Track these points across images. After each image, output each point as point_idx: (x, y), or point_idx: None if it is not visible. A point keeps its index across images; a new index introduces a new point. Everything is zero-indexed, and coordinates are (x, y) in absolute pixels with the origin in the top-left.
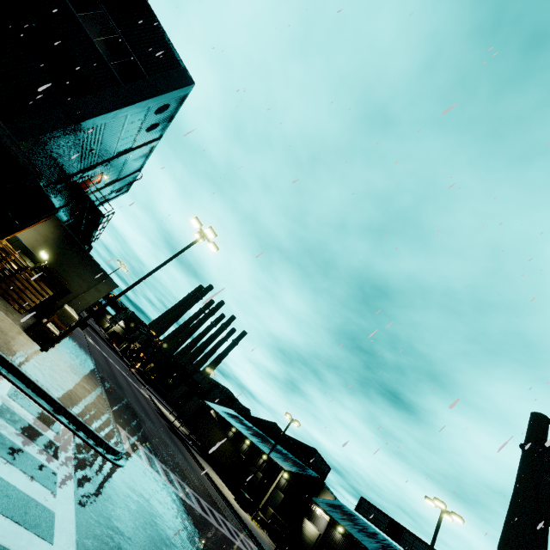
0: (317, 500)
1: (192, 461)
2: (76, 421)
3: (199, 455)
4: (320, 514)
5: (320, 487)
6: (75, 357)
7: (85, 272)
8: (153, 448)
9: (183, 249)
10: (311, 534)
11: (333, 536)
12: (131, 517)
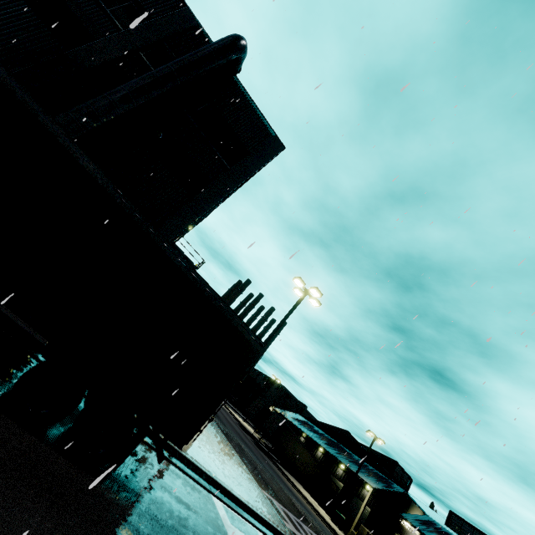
0: (407, 517)
1: (288, 484)
2: (261, 519)
3: (284, 468)
4: (410, 529)
5: (408, 503)
6: None
7: None
8: (275, 493)
9: (291, 310)
10: None
11: None
12: None
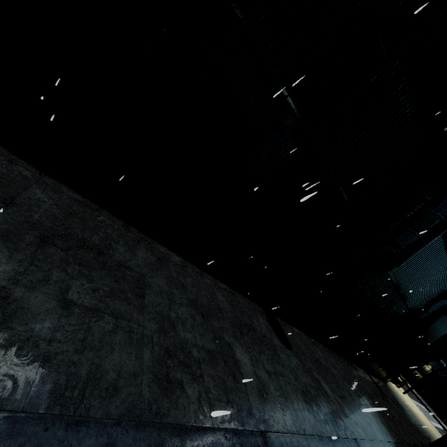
0: None
1: None
2: None
3: None
4: None
5: None
6: None
7: None
8: None
9: None
10: None
11: (423, 367)
12: None
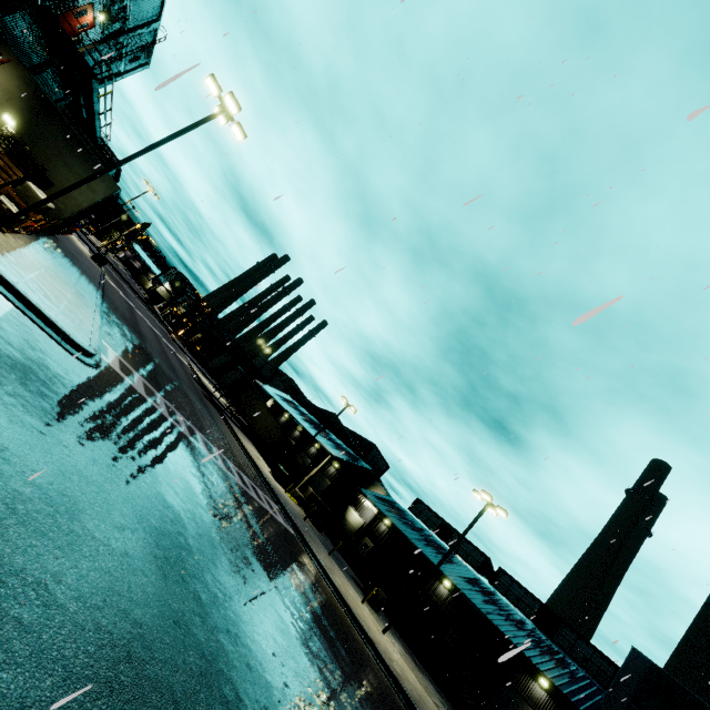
0: (366, 491)
1: (223, 427)
2: (22, 297)
3: (240, 429)
4: (367, 505)
5: (372, 480)
6: (63, 269)
7: (72, 160)
8: (161, 388)
9: (192, 125)
10: (355, 521)
11: (377, 527)
12: (74, 393)
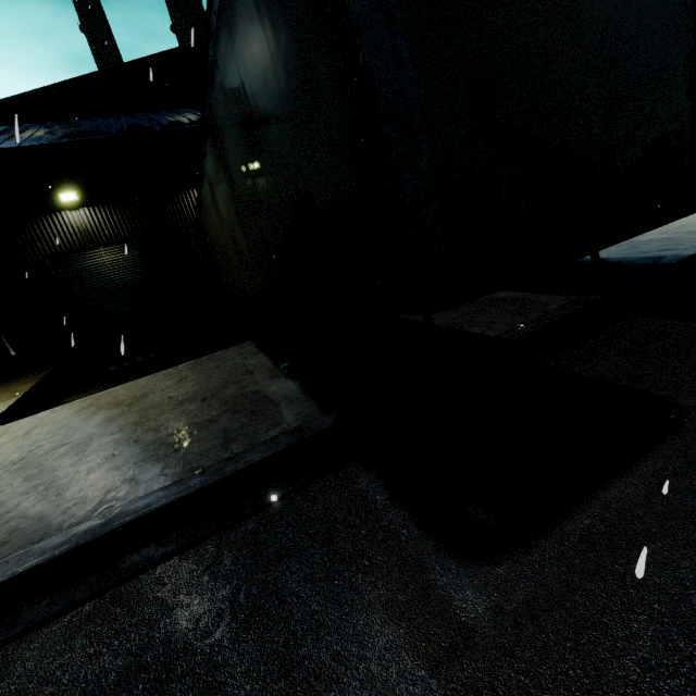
0: None
1: None
2: None
3: None
4: None
5: None
6: None
7: None
8: None
9: None
10: None
11: None
12: None
